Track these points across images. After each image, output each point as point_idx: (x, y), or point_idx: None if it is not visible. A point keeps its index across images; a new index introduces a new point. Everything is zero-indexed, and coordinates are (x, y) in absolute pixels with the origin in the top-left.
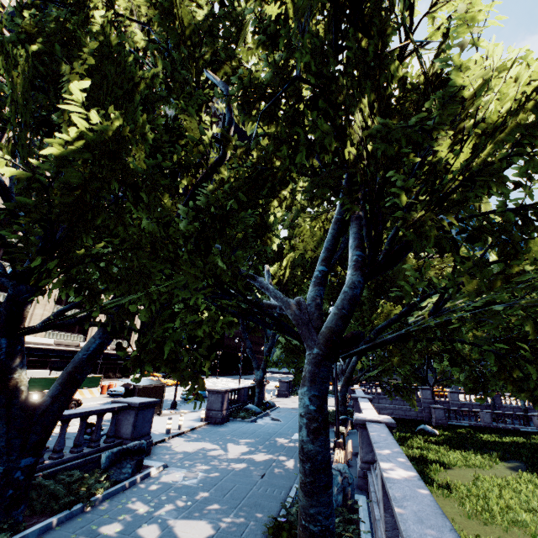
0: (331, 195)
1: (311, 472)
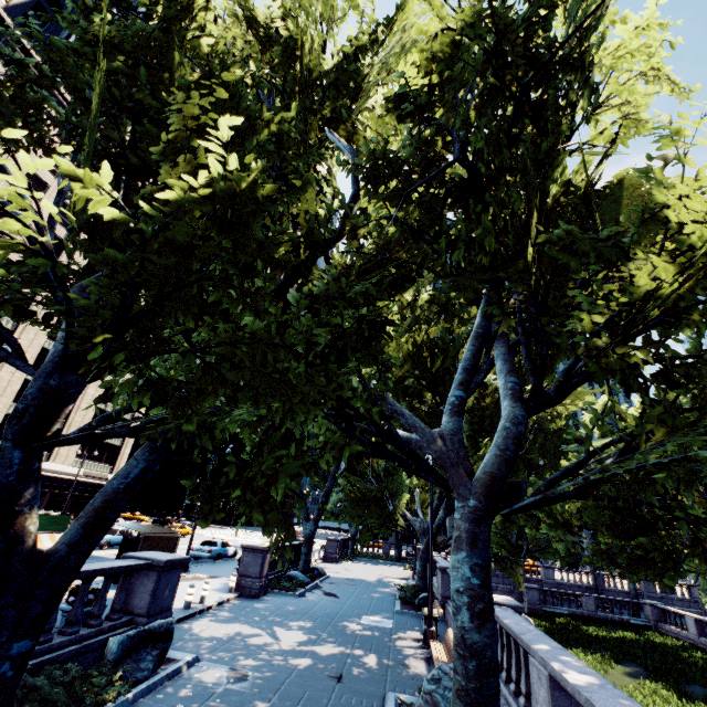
0: (465, 302)
1: (477, 674)
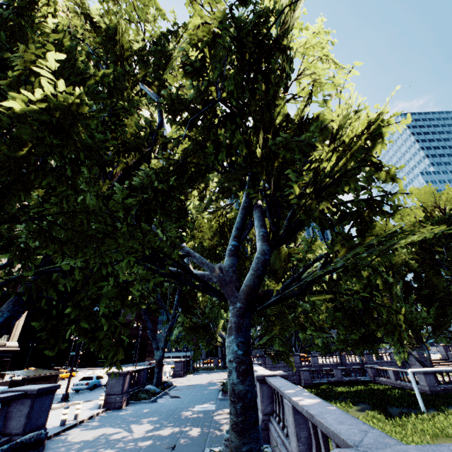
0: (237, 190)
1: (242, 411)
